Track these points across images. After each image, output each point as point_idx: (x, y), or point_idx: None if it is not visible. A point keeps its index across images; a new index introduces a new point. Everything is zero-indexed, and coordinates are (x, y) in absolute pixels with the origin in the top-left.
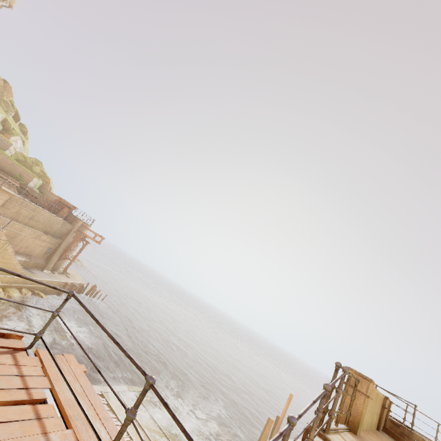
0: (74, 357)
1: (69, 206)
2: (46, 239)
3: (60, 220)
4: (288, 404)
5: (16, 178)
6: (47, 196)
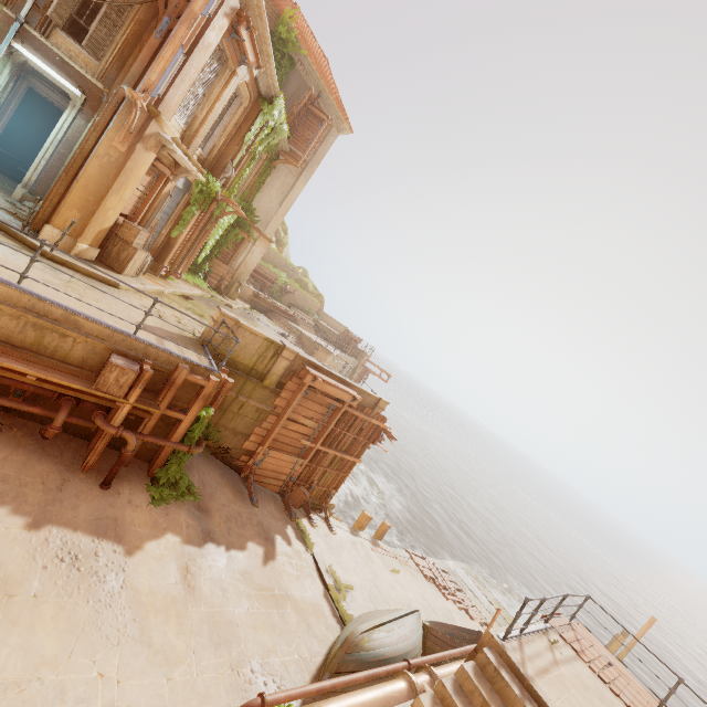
0: (581, 624)
1: (356, 339)
2: None
3: (351, 360)
4: (647, 627)
5: (306, 311)
6: (323, 319)
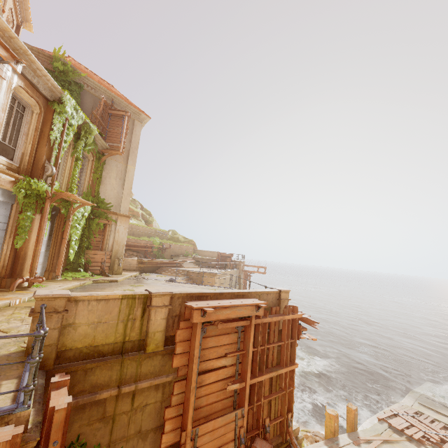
0: None
1: (228, 255)
2: None
3: (233, 271)
4: None
5: (185, 255)
6: (200, 255)
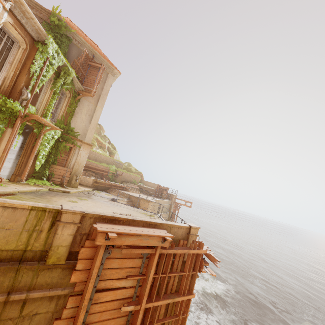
0: None
1: (165, 188)
2: (164, 216)
3: (166, 201)
4: None
5: (133, 182)
6: (145, 184)
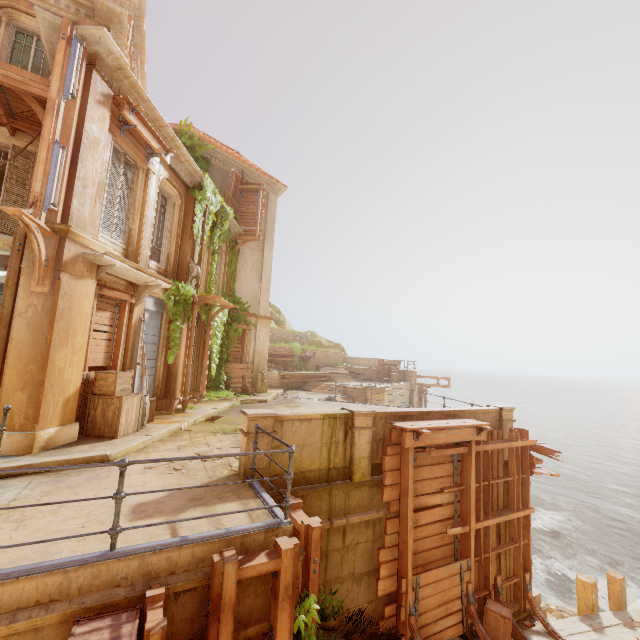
0: None
1: (393, 363)
2: None
3: (403, 385)
4: None
5: (334, 365)
6: (352, 364)
